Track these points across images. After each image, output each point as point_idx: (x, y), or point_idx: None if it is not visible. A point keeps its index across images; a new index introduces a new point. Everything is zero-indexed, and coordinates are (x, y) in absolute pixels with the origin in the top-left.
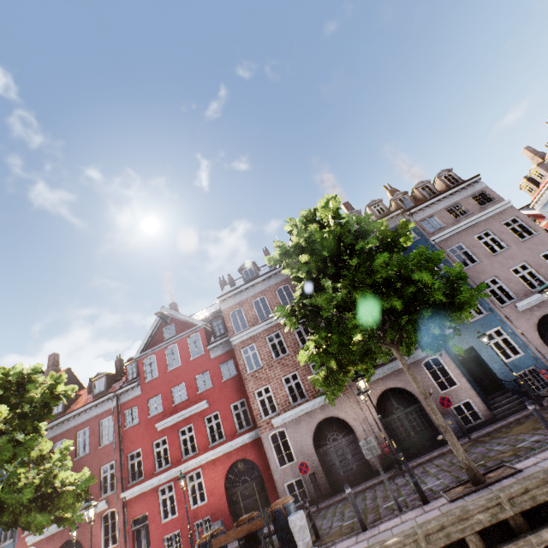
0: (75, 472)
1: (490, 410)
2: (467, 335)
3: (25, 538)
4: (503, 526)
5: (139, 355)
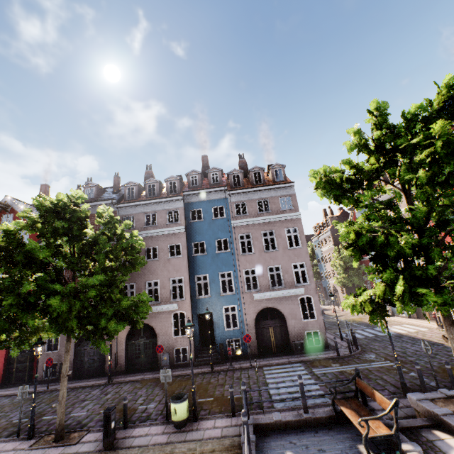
0: None
1: (197, 357)
2: (214, 303)
3: None
4: None
5: None
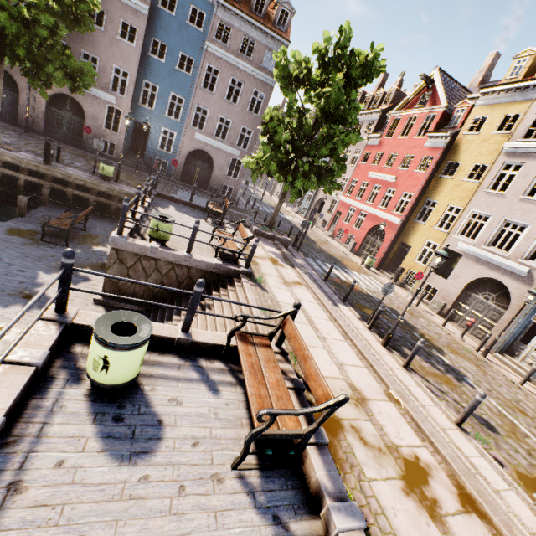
0: None
1: (124, 158)
2: (155, 120)
3: None
4: None
5: None
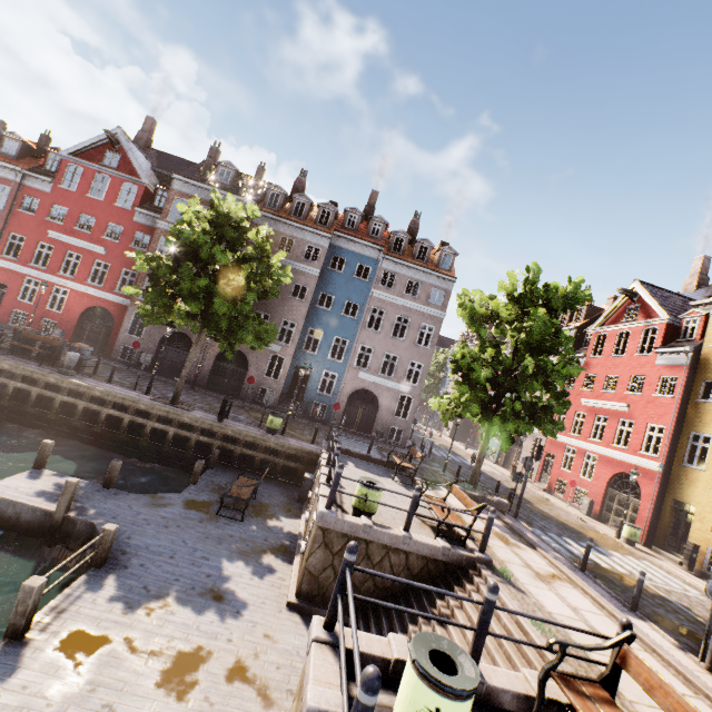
0: None
1: (280, 404)
2: (317, 363)
3: None
4: (150, 415)
5: (67, 156)
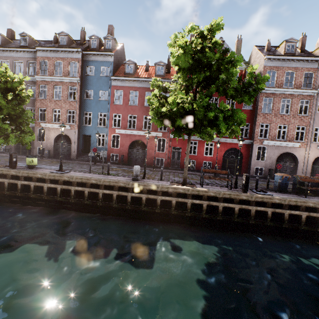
0: (144, 112)
1: None
2: None
3: (113, 129)
4: None
5: None
